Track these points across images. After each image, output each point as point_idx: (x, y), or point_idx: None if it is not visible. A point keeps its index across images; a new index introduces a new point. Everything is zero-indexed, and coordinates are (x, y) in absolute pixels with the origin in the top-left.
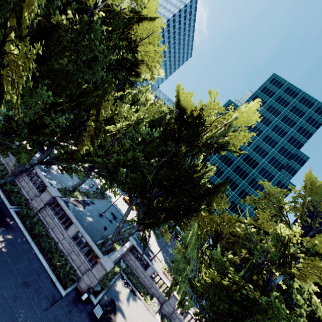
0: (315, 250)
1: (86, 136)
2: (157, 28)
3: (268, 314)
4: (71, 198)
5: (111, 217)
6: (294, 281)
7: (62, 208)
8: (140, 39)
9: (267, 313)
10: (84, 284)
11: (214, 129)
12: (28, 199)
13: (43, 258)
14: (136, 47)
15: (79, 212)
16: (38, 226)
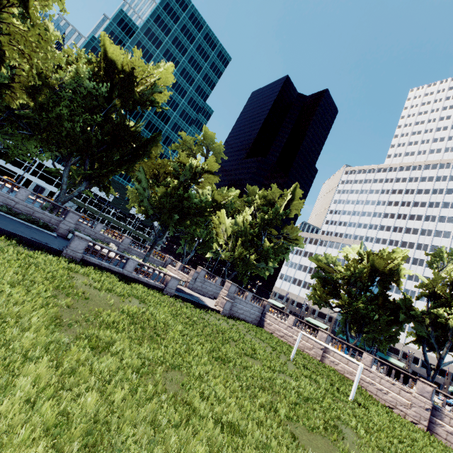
0: (207, 167)
1: (17, 87)
2: None
3: (189, 200)
4: None
5: None
6: (199, 185)
7: None
8: None
9: (189, 199)
10: (63, 230)
11: (140, 85)
12: None
13: (15, 218)
14: None
15: None
16: None
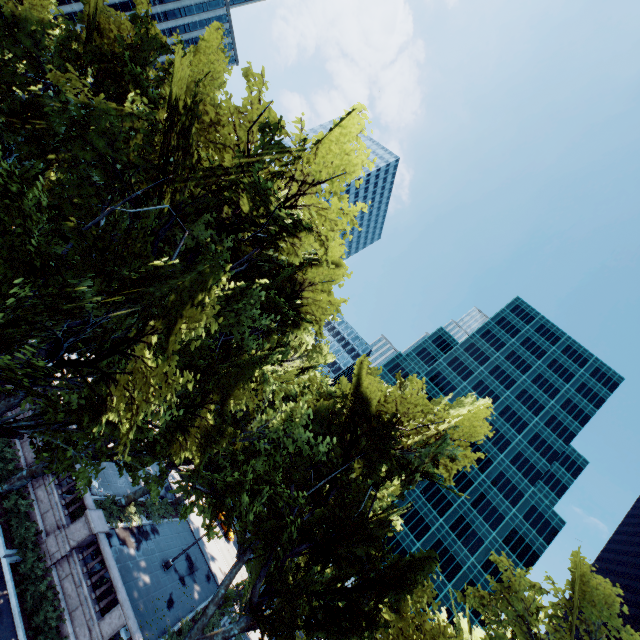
0: None
1: (194, 432)
2: (340, 273)
3: None
4: (118, 523)
5: (186, 566)
6: None
7: (105, 562)
8: (312, 281)
9: None
10: None
11: (415, 433)
12: (41, 532)
13: None
14: (303, 289)
15: (128, 559)
16: (46, 604)
